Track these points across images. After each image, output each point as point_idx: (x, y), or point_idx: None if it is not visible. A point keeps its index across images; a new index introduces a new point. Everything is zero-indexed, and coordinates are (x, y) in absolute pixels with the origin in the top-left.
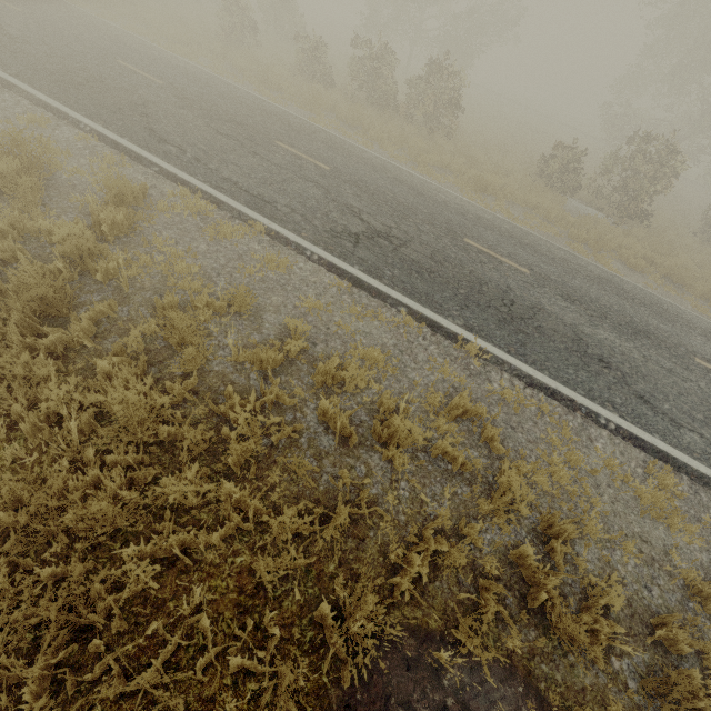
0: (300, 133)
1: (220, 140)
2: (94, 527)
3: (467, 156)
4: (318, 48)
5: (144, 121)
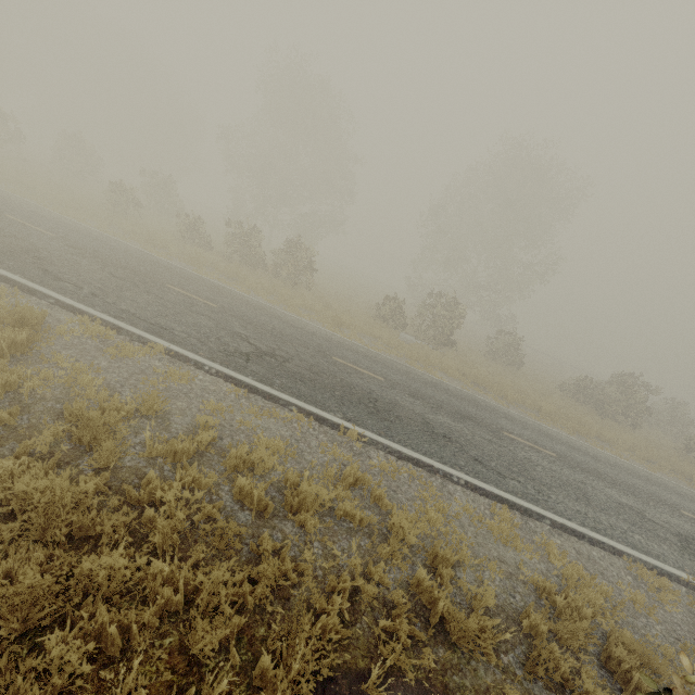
0: (188, 280)
1: (115, 281)
2: (4, 626)
3: (324, 302)
4: (198, 223)
5: (38, 263)
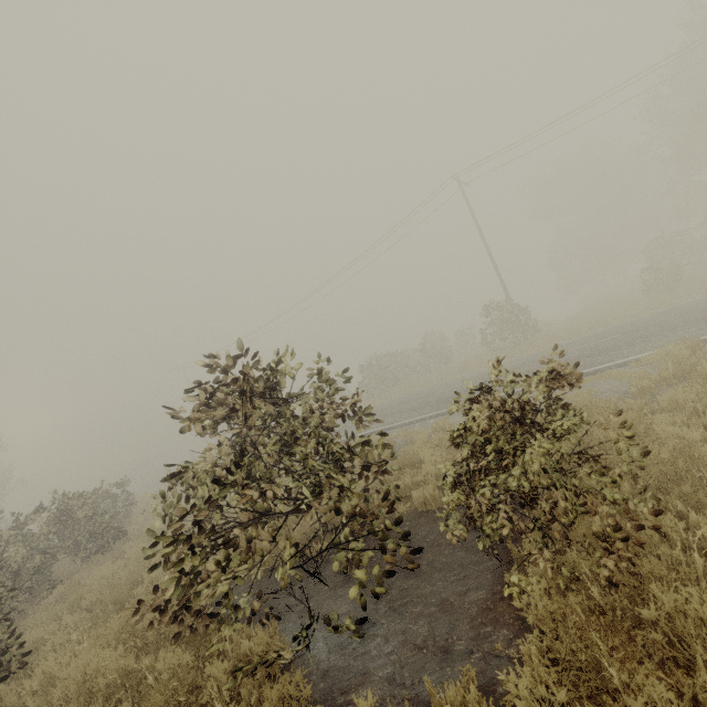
0: None
1: None
2: None
3: None
4: None
5: None
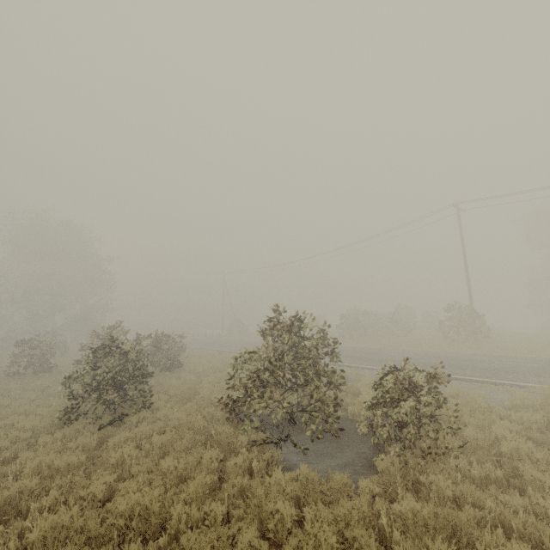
0: None
1: None
2: None
3: None
4: None
5: None
